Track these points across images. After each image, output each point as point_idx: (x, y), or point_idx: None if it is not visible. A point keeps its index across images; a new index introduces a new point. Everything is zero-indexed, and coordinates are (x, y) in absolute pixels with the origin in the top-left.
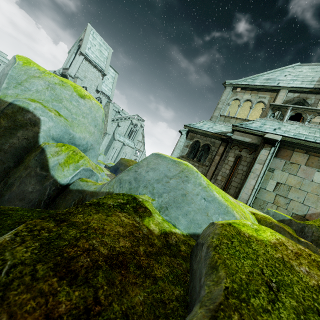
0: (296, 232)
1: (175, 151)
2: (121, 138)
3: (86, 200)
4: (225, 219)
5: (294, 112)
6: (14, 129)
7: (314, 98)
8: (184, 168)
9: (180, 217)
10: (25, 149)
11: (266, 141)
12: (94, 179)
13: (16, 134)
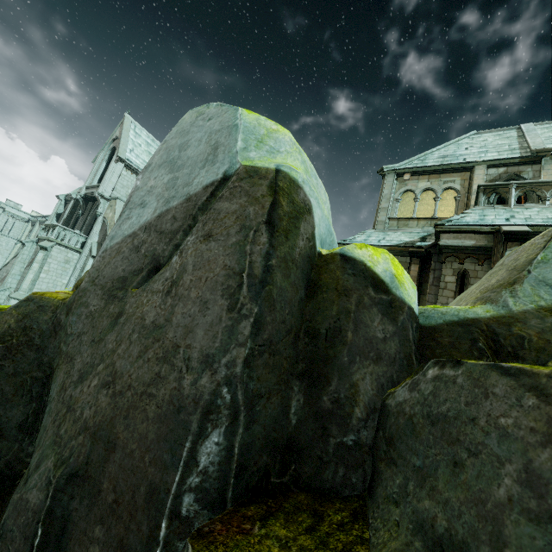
0: None
1: None
2: None
3: (500, 335)
4: None
5: (521, 191)
6: (296, 218)
7: (531, 171)
8: None
9: None
10: (308, 260)
11: (510, 236)
12: None
13: (299, 229)
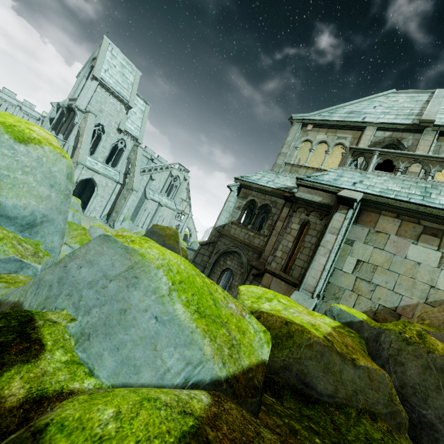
0: (368, 341)
1: (222, 215)
2: (155, 196)
3: None
4: (184, 355)
5: (382, 159)
6: None
7: (411, 139)
8: (137, 261)
9: (106, 353)
10: None
11: (341, 200)
12: (29, 273)
13: None
